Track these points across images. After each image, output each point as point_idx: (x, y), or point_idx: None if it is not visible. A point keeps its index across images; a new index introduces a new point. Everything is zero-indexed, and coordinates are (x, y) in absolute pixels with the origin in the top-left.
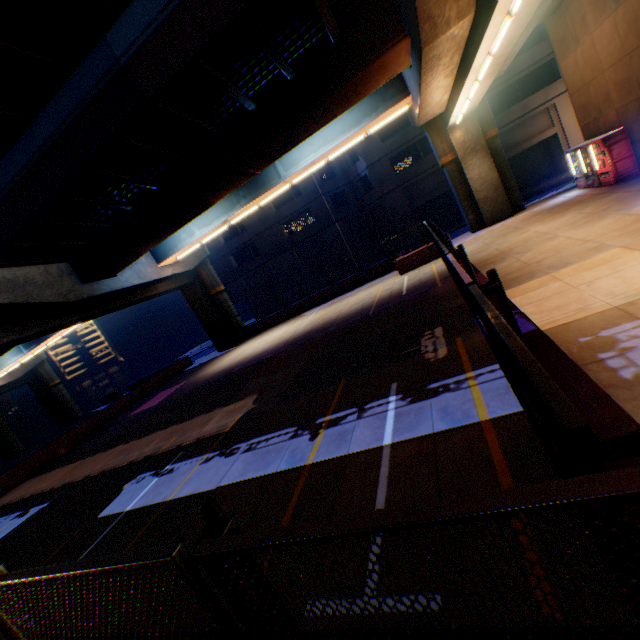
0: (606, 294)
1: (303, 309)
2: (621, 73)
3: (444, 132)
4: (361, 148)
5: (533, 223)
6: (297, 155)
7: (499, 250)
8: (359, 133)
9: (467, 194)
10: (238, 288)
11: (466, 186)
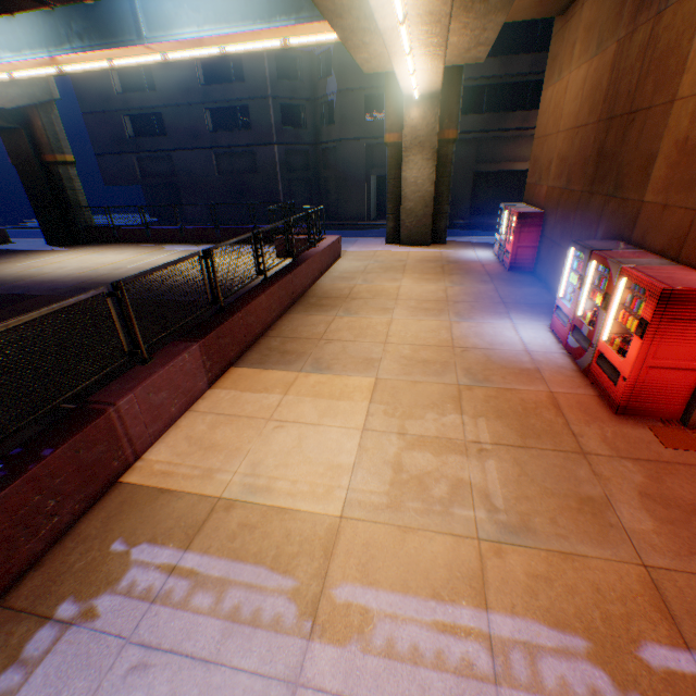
0: (255, 463)
1: (172, 239)
2: (566, 147)
3: (402, 100)
4: (339, 60)
5: (417, 272)
6: (172, 14)
7: (352, 291)
8: (272, 34)
9: (397, 195)
10: (127, 167)
11: (400, 185)
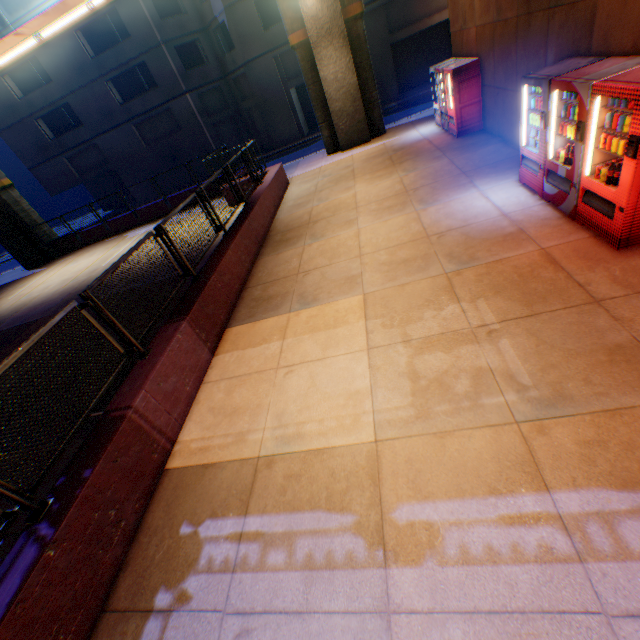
0: (278, 414)
1: (130, 226)
2: None
3: None
4: None
5: (367, 173)
6: None
7: (311, 215)
8: None
9: (322, 100)
10: (62, 171)
11: (321, 88)
